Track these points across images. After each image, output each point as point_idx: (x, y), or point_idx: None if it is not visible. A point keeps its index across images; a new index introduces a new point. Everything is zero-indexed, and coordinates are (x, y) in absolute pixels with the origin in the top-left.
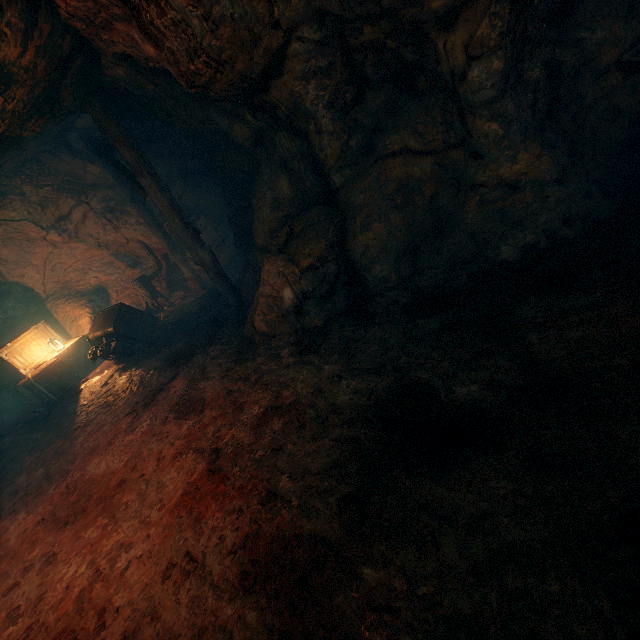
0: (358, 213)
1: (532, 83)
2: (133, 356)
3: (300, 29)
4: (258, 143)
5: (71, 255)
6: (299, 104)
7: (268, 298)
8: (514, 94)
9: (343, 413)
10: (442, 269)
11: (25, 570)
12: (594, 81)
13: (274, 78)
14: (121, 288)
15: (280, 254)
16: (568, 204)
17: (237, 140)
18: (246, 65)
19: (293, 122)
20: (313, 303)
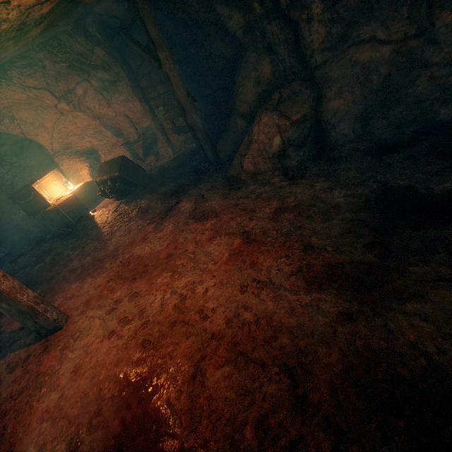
0: (334, 84)
1: None
2: (131, 194)
3: None
4: (247, 33)
5: (73, 122)
6: None
7: (260, 144)
8: None
9: (341, 207)
10: (389, 128)
11: (116, 302)
12: None
13: None
14: (108, 151)
15: (274, 111)
16: None
17: (232, 29)
18: None
19: (290, 11)
20: (293, 149)
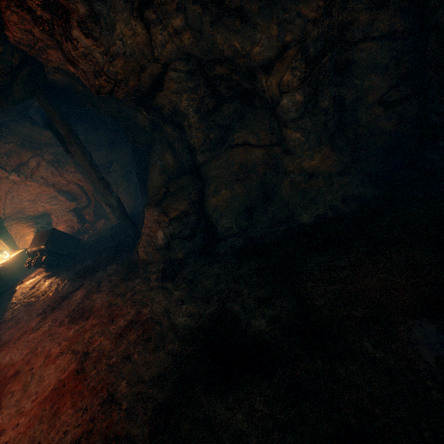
0: (212, 182)
1: (324, 110)
2: (58, 267)
3: (174, 63)
4: (154, 128)
5: (26, 190)
6: (177, 108)
7: (147, 236)
8: (311, 116)
9: (178, 331)
10: (266, 225)
11: None
12: (366, 110)
13: (158, 91)
14: (61, 215)
15: (157, 207)
16: (347, 189)
17: (140, 125)
18: (136, 83)
19: (174, 118)
20: (178, 242)
